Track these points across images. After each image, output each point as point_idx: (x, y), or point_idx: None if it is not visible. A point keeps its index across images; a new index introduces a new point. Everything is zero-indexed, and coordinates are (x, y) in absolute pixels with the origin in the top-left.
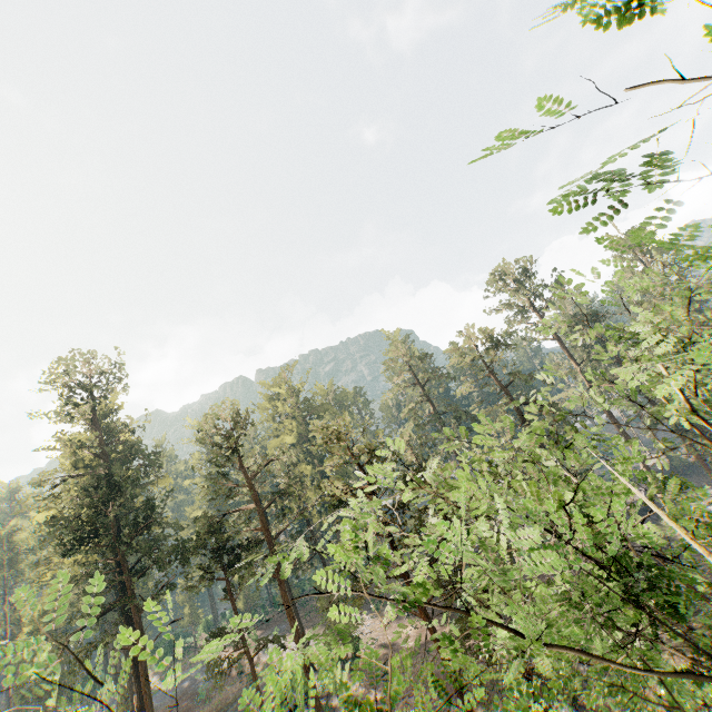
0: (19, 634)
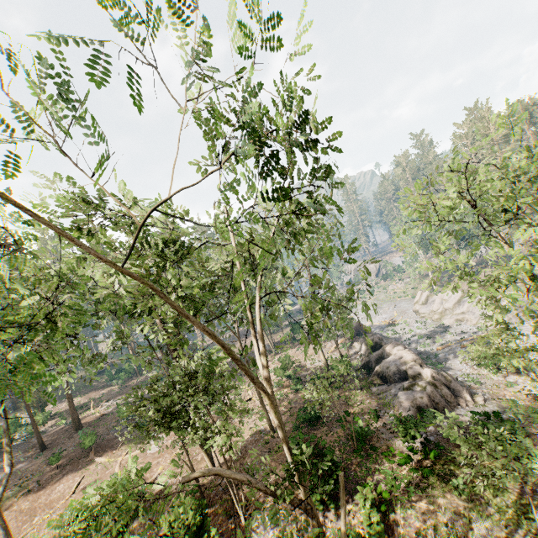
0: None
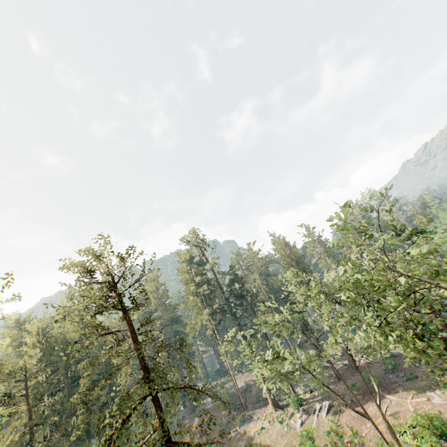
0: None
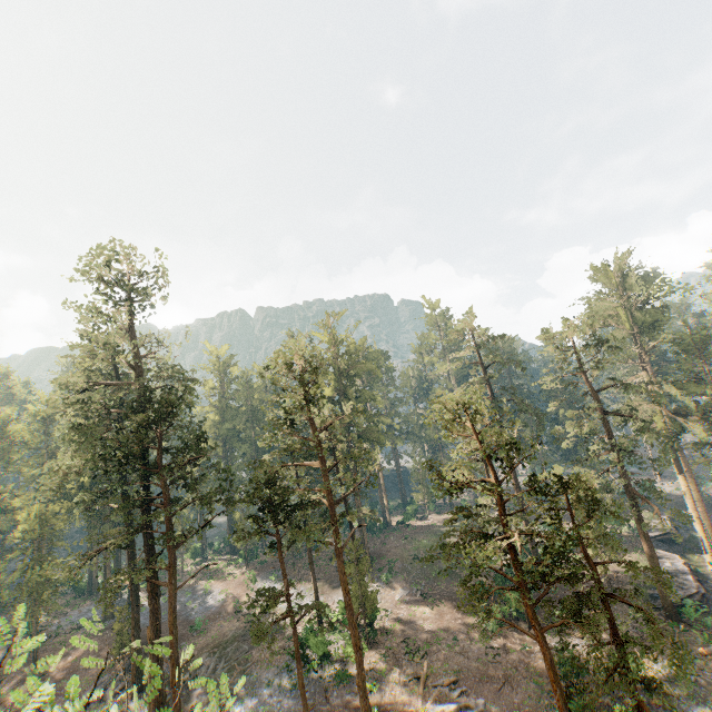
0: (4, 525)
